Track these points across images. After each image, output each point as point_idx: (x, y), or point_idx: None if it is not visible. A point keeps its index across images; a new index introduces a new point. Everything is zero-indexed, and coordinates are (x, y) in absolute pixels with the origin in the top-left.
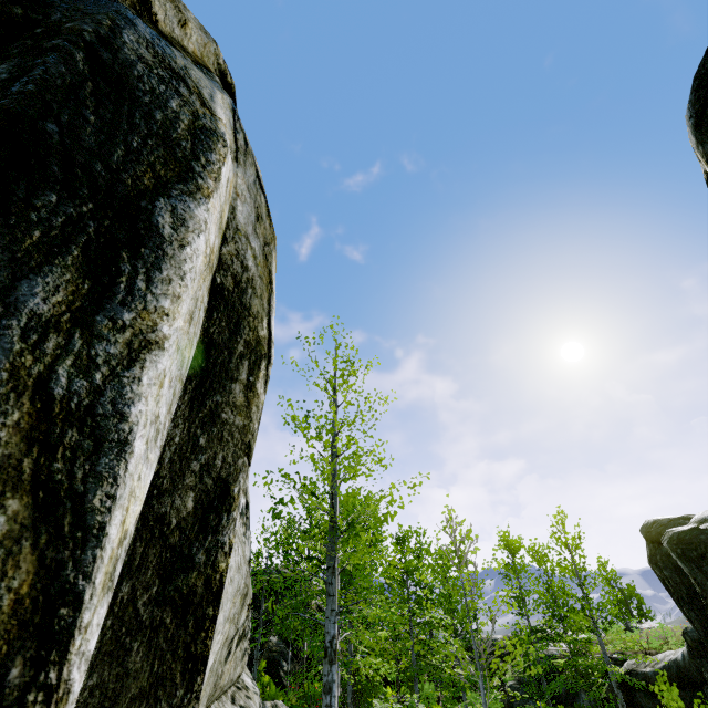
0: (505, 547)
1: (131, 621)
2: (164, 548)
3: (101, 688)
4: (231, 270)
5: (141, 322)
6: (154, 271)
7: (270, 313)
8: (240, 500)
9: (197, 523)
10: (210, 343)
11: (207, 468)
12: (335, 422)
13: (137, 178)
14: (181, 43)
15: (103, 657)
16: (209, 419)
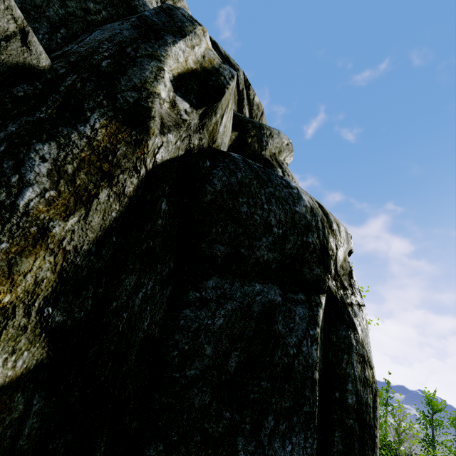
0: (427, 402)
1: None
2: None
3: None
4: None
5: None
6: None
7: None
8: None
9: None
10: None
11: None
12: None
13: None
14: (341, 262)
15: None
16: None
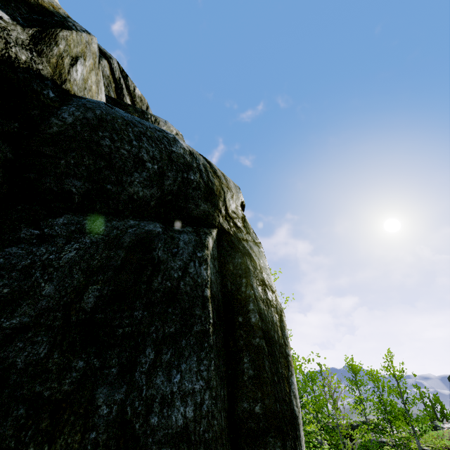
0: (350, 368)
1: None
2: None
3: None
4: None
5: None
6: (300, 438)
7: None
8: None
9: None
10: None
11: None
12: None
13: (287, 392)
14: (233, 208)
15: None
16: None
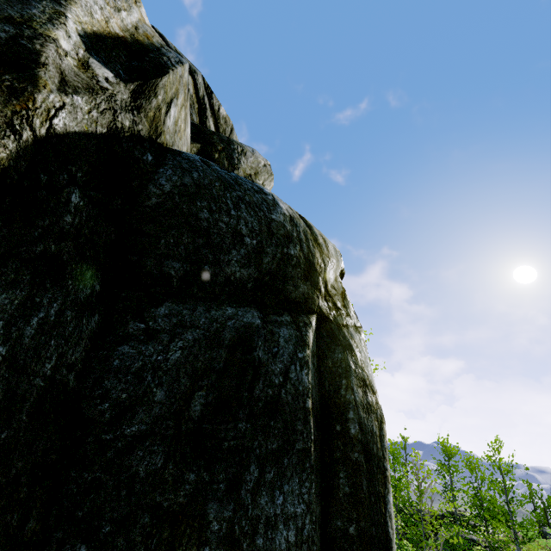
0: (442, 450)
1: None
2: None
3: None
4: None
5: None
6: None
7: None
8: None
9: None
10: None
11: None
12: None
13: (382, 513)
14: (332, 282)
15: None
16: None
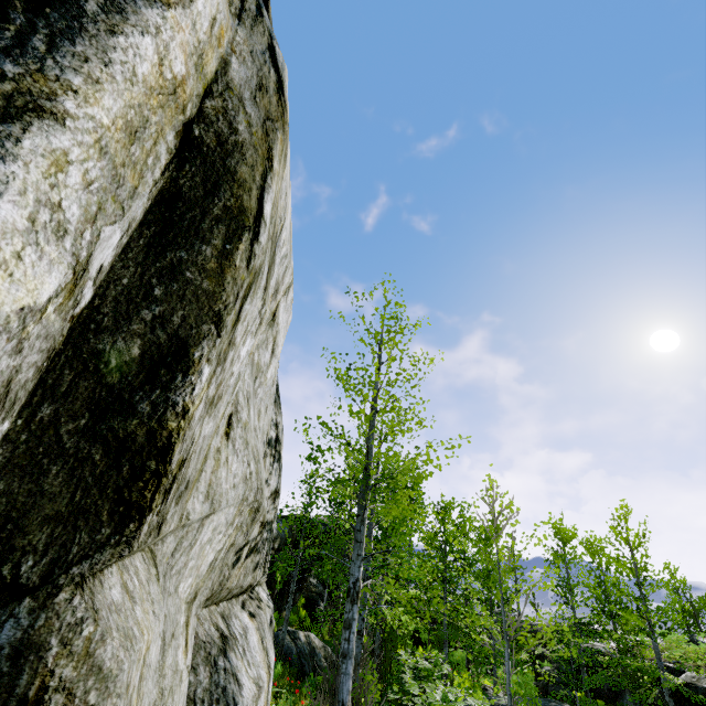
0: (555, 534)
1: (51, 444)
2: (99, 385)
3: (8, 497)
4: (215, 127)
5: (31, 83)
6: (62, 40)
7: (264, 190)
8: (203, 368)
9: (143, 373)
10: (178, 195)
11: (161, 321)
12: (376, 376)
13: None
14: None
15: (13, 469)
16: (169, 273)
